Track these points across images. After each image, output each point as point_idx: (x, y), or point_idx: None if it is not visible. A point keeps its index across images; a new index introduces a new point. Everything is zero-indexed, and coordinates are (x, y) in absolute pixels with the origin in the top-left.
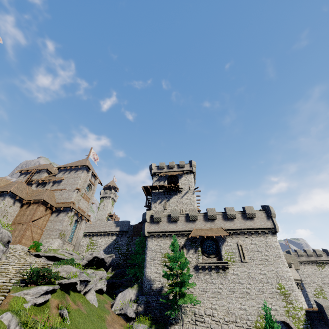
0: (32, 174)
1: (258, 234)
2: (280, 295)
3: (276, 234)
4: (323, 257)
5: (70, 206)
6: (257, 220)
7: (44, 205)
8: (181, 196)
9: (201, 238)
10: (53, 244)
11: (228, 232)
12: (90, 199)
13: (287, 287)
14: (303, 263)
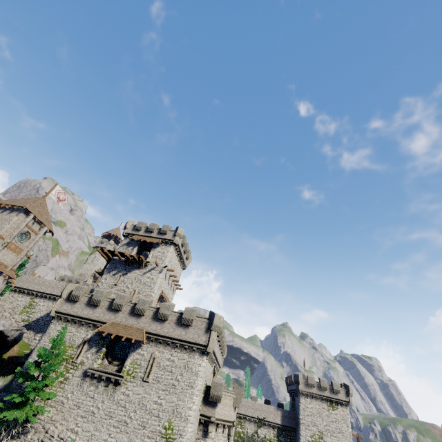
0: None
1: (184, 348)
2: (163, 437)
3: (208, 355)
4: (340, 394)
5: None
6: (192, 330)
7: None
8: (144, 272)
9: (114, 336)
10: None
11: (149, 336)
12: (23, 251)
13: (177, 429)
14: (311, 396)
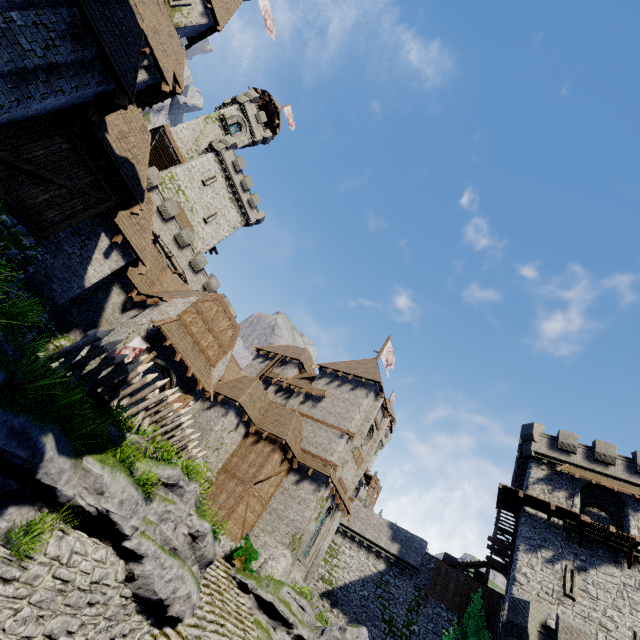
0: (273, 362)
1: None
2: None
3: None
4: None
5: (328, 475)
6: None
7: (282, 451)
8: (639, 580)
9: None
10: (276, 563)
11: None
12: (364, 462)
13: None
14: None
